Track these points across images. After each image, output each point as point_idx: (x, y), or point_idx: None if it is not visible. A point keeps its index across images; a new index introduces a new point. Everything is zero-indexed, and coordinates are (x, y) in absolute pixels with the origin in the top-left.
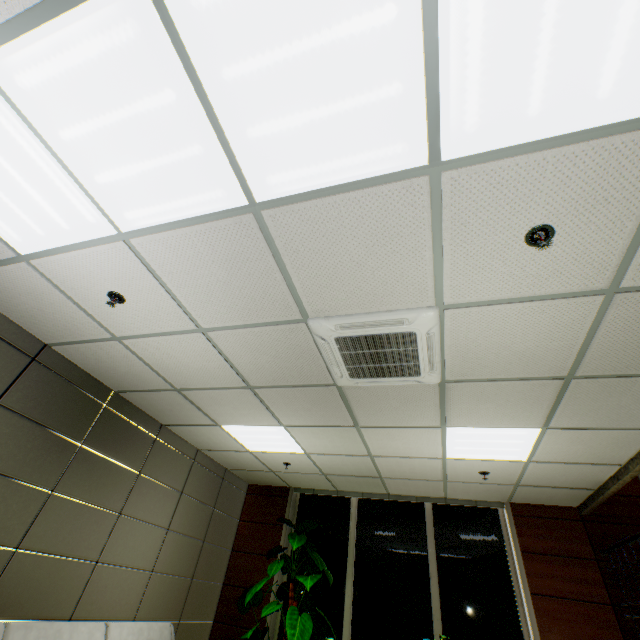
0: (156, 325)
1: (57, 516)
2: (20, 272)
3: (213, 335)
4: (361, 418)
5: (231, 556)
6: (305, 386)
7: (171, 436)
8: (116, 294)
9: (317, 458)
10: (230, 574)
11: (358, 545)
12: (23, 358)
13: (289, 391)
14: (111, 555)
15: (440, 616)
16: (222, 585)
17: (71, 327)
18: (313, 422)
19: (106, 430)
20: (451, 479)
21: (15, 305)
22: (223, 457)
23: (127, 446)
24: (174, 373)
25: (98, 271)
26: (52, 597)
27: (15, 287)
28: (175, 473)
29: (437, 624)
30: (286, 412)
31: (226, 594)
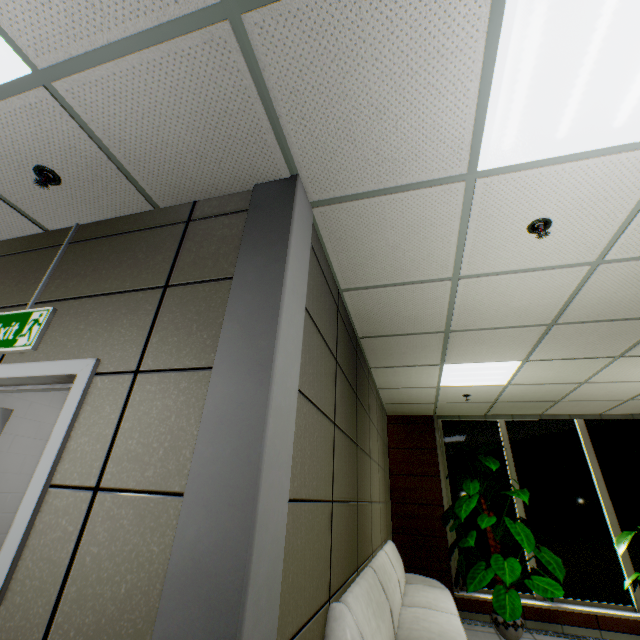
0: (538, 259)
1: (360, 467)
2: (436, 197)
3: (601, 268)
4: (638, 348)
5: (390, 479)
6: (625, 320)
7: (370, 378)
8: (547, 222)
9: (512, 388)
10: (395, 494)
11: (515, 460)
12: (335, 307)
13: (595, 326)
14: (372, 494)
15: (613, 511)
16: (390, 504)
17: (407, 267)
18: (569, 355)
19: (359, 378)
20: (638, 398)
21: (362, 243)
22: (395, 394)
23: (364, 392)
24: (472, 314)
25: (565, 190)
26: (367, 538)
27: (397, 218)
28: (374, 413)
29: (611, 517)
30: (552, 347)
31: (397, 511)
